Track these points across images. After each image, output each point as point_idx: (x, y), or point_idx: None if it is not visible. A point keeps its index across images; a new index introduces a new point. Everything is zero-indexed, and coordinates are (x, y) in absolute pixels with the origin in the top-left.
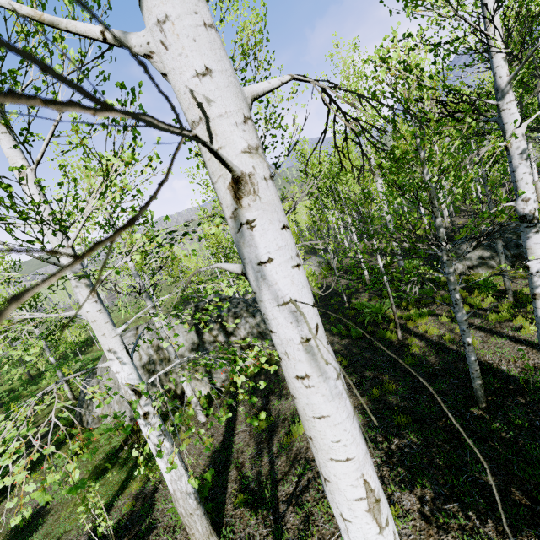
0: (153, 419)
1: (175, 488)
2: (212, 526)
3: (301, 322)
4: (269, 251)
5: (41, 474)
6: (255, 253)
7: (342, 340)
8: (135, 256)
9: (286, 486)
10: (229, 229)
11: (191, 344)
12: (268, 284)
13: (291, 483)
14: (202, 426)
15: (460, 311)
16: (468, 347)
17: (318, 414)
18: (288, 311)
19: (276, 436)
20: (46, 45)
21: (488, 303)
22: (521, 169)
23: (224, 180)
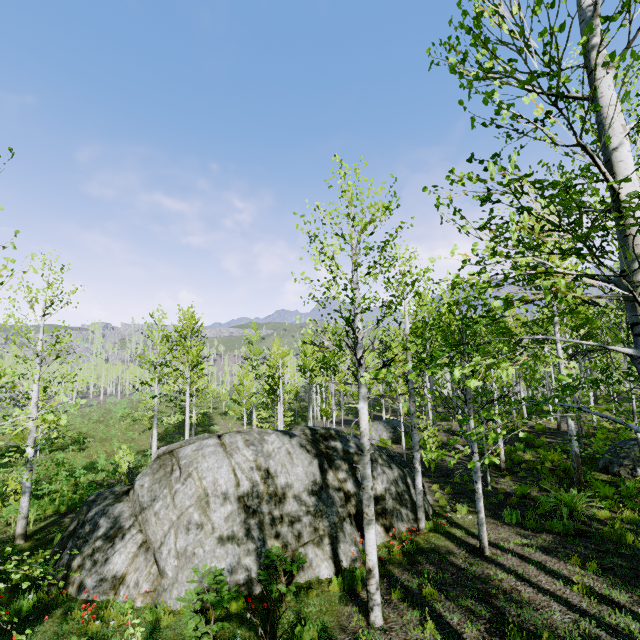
0: None
1: None
2: None
3: None
4: None
5: None
6: None
7: (540, 533)
8: None
9: None
10: None
11: (312, 483)
12: None
13: None
14: (387, 634)
15: None
16: None
17: None
18: None
19: None
20: None
21: None
22: None
23: None
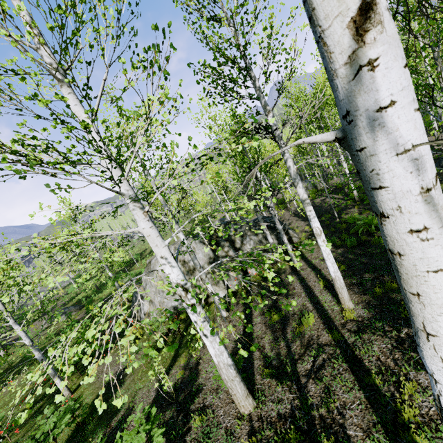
0: (198, 309)
1: (219, 361)
2: (248, 390)
3: (422, 171)
4: (392, 93)
5: (116, 351)
6: (374, 98)
7: (338, 249)
8: (173, 182)
9: (304, 364)
10: (254, 145)
11: (209, 259)
12: (387, 132)
13: (308, 362)
14: (225, 319)
15: None
16: None
17: (434, 268)
18: (409, 160)
19: (288, 326)
20: (91, 11)
21: None
22: None
23: (343, 19)
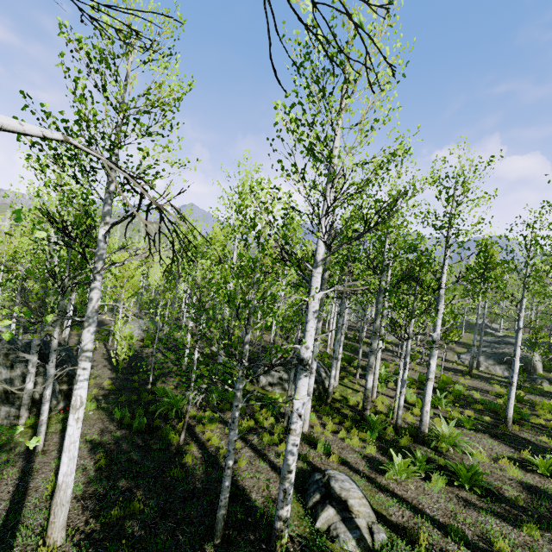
0: None
1: None
2: None
3: None
4: None
5: None
6: None
7: (119, 430)
8: None
9: None
10: None
11: None
12: None
13: None
14: None
15: (234, 430)
16: (228, 470)
17: None
18: None
19: None
20: None
21: (269, 422)
22: (311, 323)
23: None
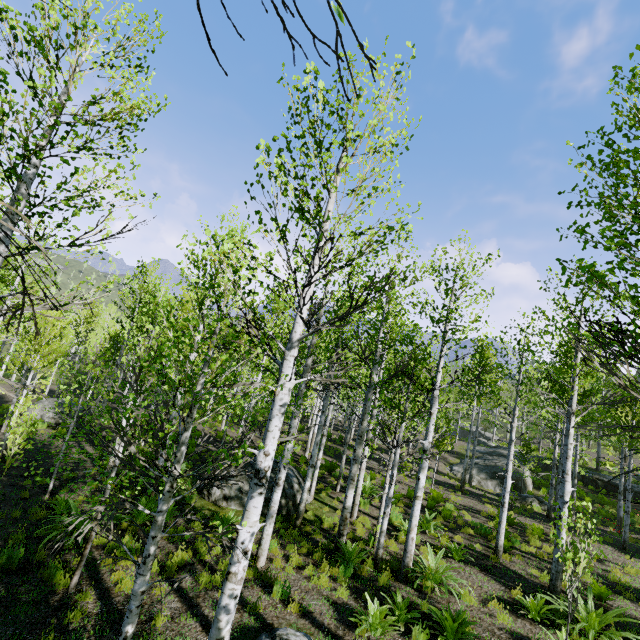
0: None
1: None
2: None
3: None
4: None
5: None
6: None
7: None
8: None
9: None
10: None
11: None
12: None
13: None
14: None
15: (143, 575)
16: None
17: None
18: None
19: None
20: None
21: (214, 554)
22: (276, 420)
23: None
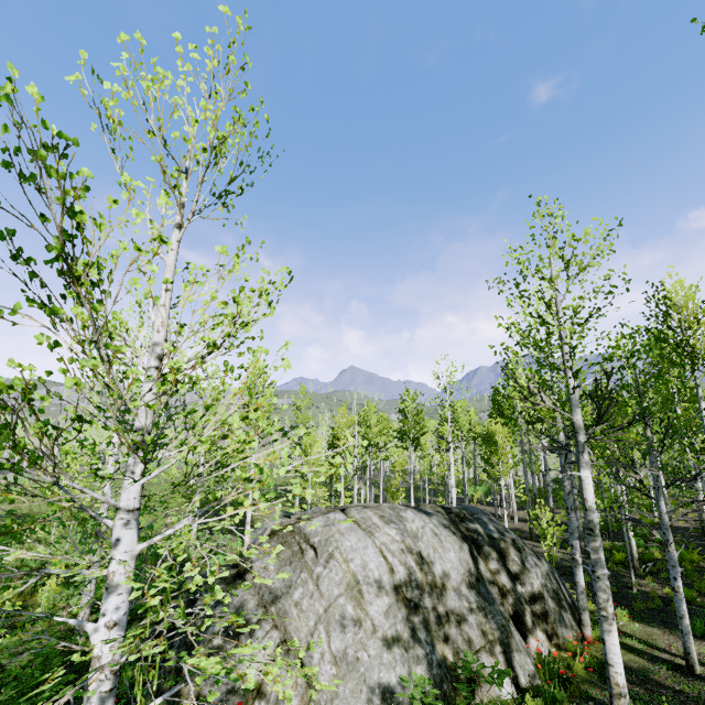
0: None
1: None
2: None
3: None
4: None
5: None
6: None
7: None
8: None
9: None
10: None
11: (468, 573)
12: None
13: None
14: None
15: None
16: None
17: None
18: None
19: None
20: None
21: None
22: None
23: None
